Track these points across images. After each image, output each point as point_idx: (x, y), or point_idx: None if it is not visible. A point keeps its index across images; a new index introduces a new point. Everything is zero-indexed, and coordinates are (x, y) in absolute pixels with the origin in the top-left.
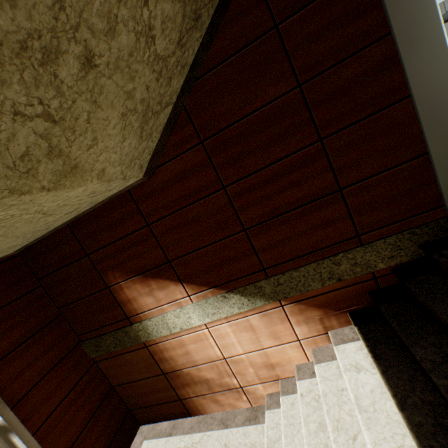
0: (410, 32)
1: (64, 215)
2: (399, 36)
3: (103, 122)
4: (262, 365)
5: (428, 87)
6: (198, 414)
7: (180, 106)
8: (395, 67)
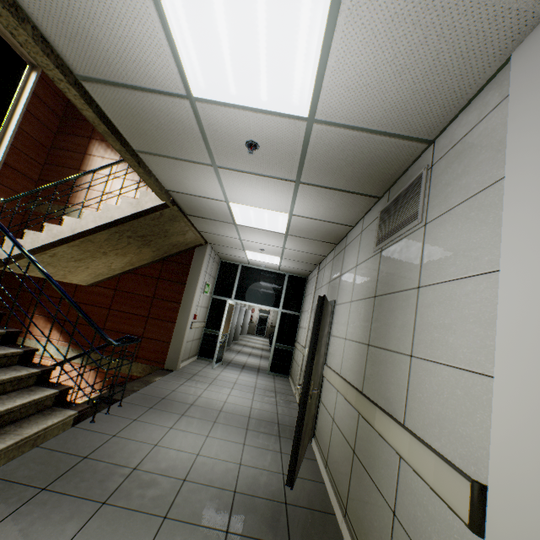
0: (184, 307)
1: None
2: (182, 306)
3: (83, 274)
4: None
5: (180, 324)
6: None
7: (118, 275)
8: (178, 312)
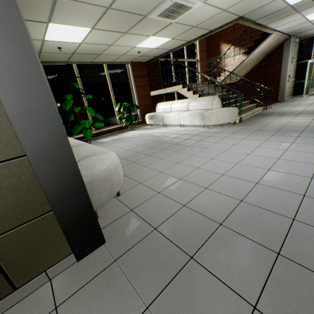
0: None
1: None
2: None
3: None
4: None
5: None
6: None
7: None
8: None
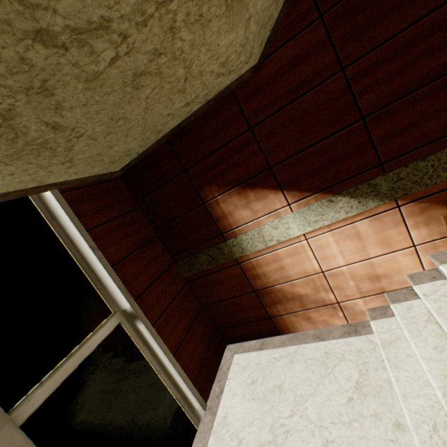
0: None
1: (183, 107)
2: None
3: None
4: (365, 278)
5: None
6: (287, 332)
7: None
8: None
